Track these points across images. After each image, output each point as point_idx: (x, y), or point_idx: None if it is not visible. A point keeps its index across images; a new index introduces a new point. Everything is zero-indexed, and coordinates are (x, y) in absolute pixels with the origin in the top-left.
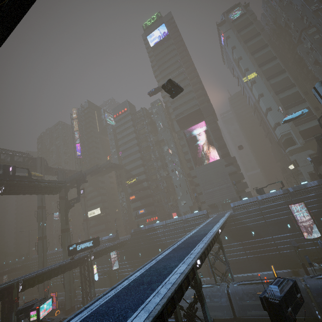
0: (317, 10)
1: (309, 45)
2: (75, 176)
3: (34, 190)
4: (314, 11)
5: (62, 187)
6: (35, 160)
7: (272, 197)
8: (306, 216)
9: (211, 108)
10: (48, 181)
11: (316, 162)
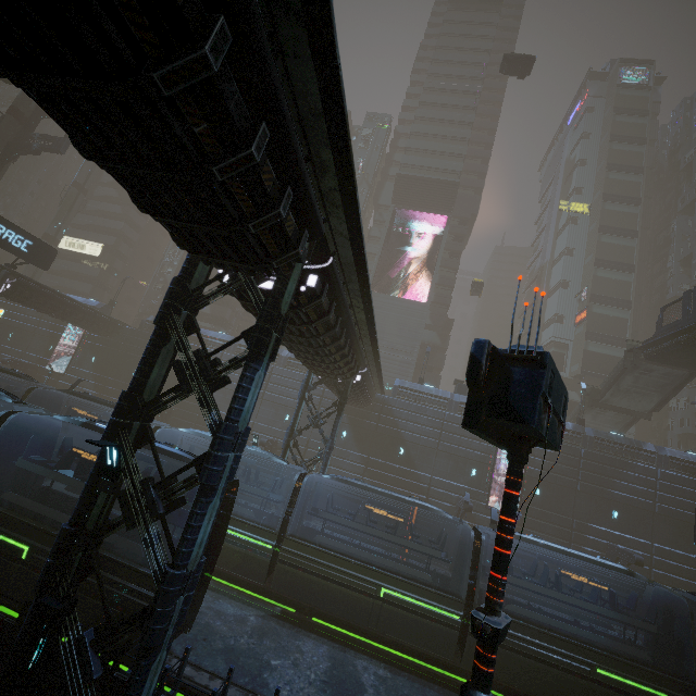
0: None
1: None
2: None
3: None
4: None
5: None
6: None
7: None
8: None
9: (475, 206)
10: None
11: (590, 398)
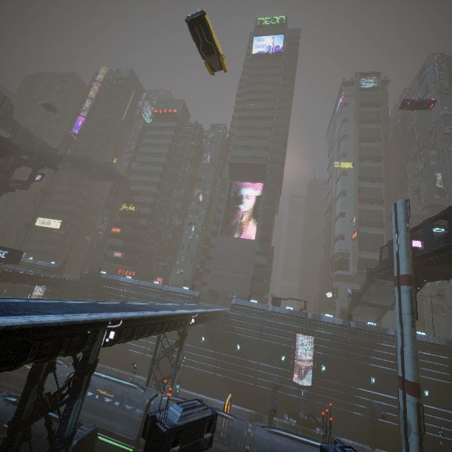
0: (448, 134)
1: (421, 167)
2: (42, 151)
3: None
4: (445, 133)
5: (9, 154)
6: None
7: (284, 315)
8: (309, 355)
9: (280, 174)
10: None
11: (354, 299)
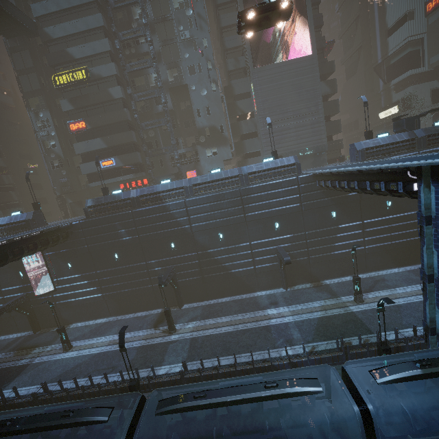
0: None
1: None
2: None
3: None
4: None
5: None
6: None
7: None
8: None
9: None
10: None
11: None
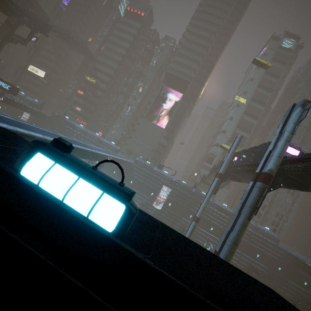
0: None
1: None
2: (38, 19)
3: None
4: None
5: (15, 14)
6: None
7: (161, 174)
8: (165, 196)
9: (197, 91)
10: None
11: (202, 179)
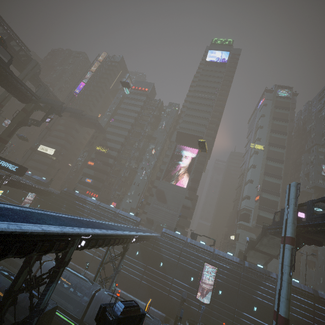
0: None
1: (312, 158)
2: (54, 103)
3: (2, 80)
4: None
5: (32, 101)
6: (31, 61)
7: (198, 247)
8: (211, 280)
9: (211, 145)
10: (23, 84)
11: (250, 245)
